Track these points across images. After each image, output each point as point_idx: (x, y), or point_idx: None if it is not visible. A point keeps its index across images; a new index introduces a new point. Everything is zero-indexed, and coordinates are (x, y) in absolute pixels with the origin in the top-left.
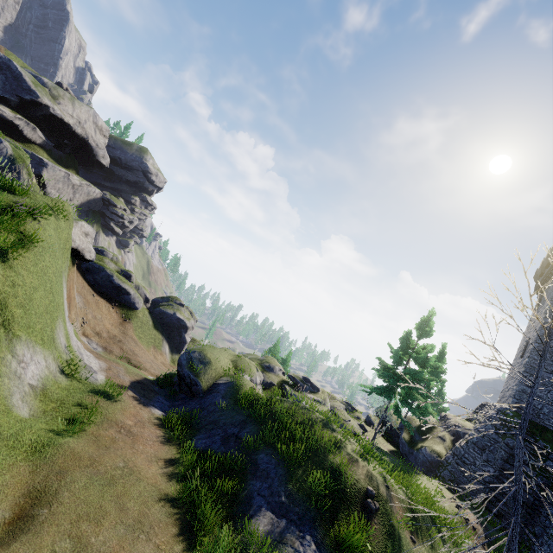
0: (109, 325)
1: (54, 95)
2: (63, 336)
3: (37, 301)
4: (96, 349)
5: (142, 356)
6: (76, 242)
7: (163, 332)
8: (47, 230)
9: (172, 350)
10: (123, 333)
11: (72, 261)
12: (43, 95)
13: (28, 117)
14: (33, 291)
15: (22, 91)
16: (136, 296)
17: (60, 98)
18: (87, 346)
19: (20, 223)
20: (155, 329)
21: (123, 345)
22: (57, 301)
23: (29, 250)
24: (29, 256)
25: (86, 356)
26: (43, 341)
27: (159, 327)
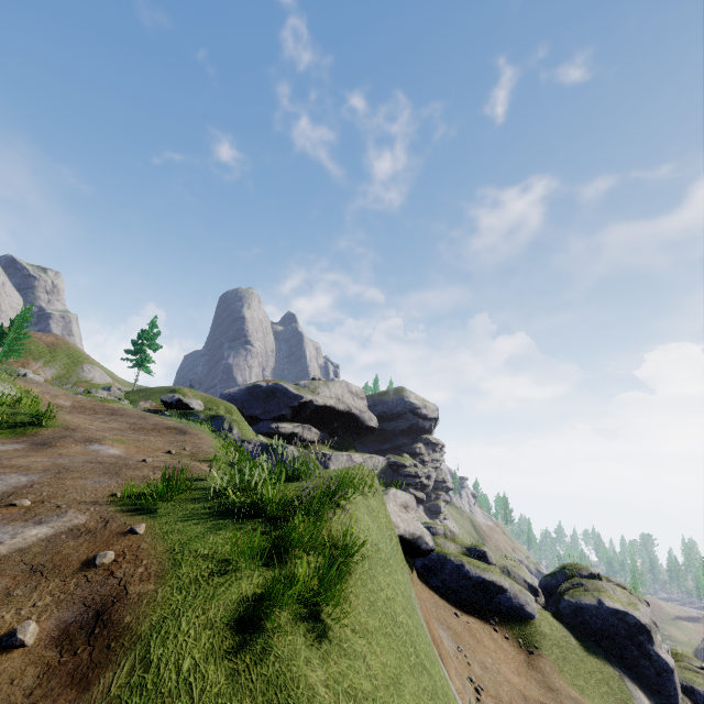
0: (513, 676)
1: (312, 389)
2: None
3: None
4: None
5: None
6: (399, 526)
7: (606, 655)
8: (360, 519)
9: (655, 700)
10: (546, 688)
11: (407, 564)
12: (305, 394)
13: (302, 421)
14: (395, 695)
15: (290, 401)
16: (515, 590)
17: (317, 389)
18: None
19: (319, 523)
20: (589, 654)
21: None
22: (439, 685)
23: (350, 575)
24: (355, 590)
25: None
26: None
27: (591, 644)
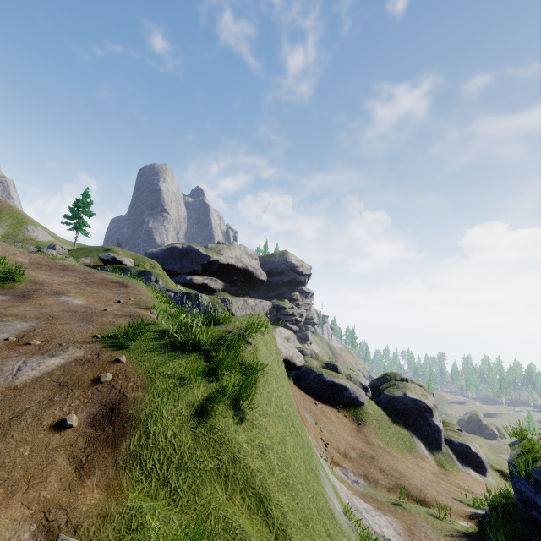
0: (348, 437)
1: (218, 251)
2: (332, 494)
3: (293, 461)
4: (358, 483)
5: (410, 474)
6: (283, 352)
7: (404, 424)
8: (260, 349)
9: (428, 447)
10: (366, 443)
11: (286, 374)
12: (212, 254)
13: (210, 275)
14: (283, 447)
15: (201, 260)
16: (354, 389)
17: (221, 251)
18: (353, 488)
19: (235, 353)
20: (394, 424)
21: (379, 462)
22: (305, 442)
23: (256, 384)
24: (259, 392)
25: (366, 512)
26: (329, 535)
27: (396, 418)
